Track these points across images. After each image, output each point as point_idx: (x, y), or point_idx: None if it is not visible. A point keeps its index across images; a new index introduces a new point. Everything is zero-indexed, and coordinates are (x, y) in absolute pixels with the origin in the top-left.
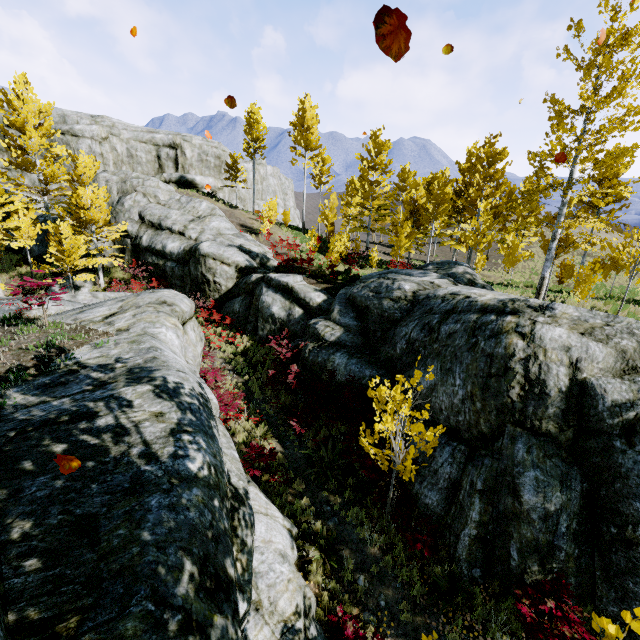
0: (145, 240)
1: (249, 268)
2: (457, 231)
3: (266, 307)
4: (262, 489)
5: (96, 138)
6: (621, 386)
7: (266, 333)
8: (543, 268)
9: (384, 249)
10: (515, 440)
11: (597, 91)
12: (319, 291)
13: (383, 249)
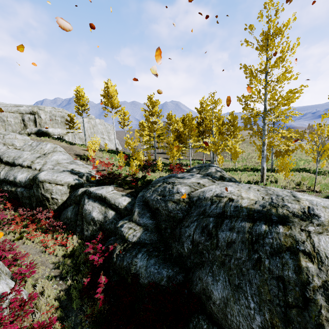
0: (2, 174)
1: (78, 184)
2: (203, 143)
3: (88, 213)
4: None
5: None
6: None
7: (90, 232)
8: (261, 162)
9: (166, 156)
10: None
11: (270, 59)
12: (125, 196)
13: (165, 156)
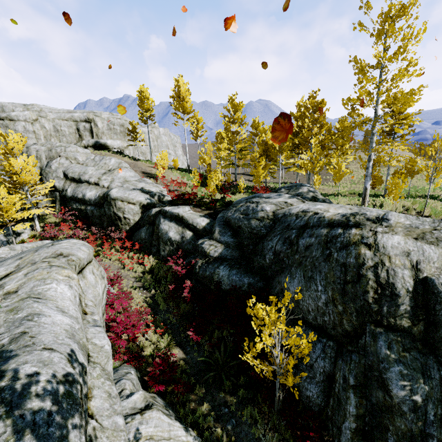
0: (69, 192)
1: (150, 204)
2: (297, 160)
3: (164, 233)
4: (168, 400)
5: (28, 120)
6: None
7: (167, 253)
8: (365, 182)
9: (248, 177)
10: (376, 338)
11: (387, 50)
12: (203, 216)
13: (247, 177)
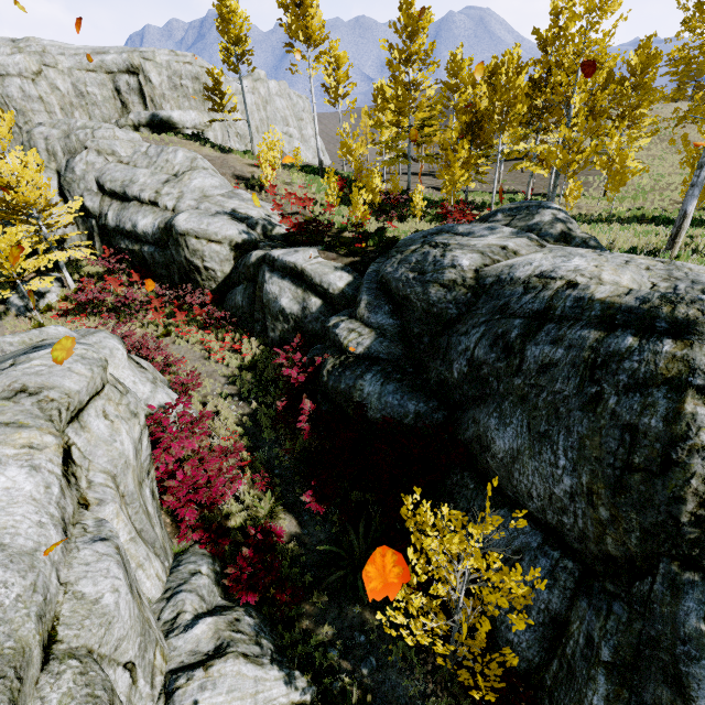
0: (111, 218)
1: (248, 242)
2: (535, 145)
3: (273, 300)
4: (266, 612)
5: (26, 74)
6: None
7: (278, 334)
8: (685, 199)
9: (434, 182)
10: (680, 592)
11: None
12: (341, 270)
13: (432, 182)
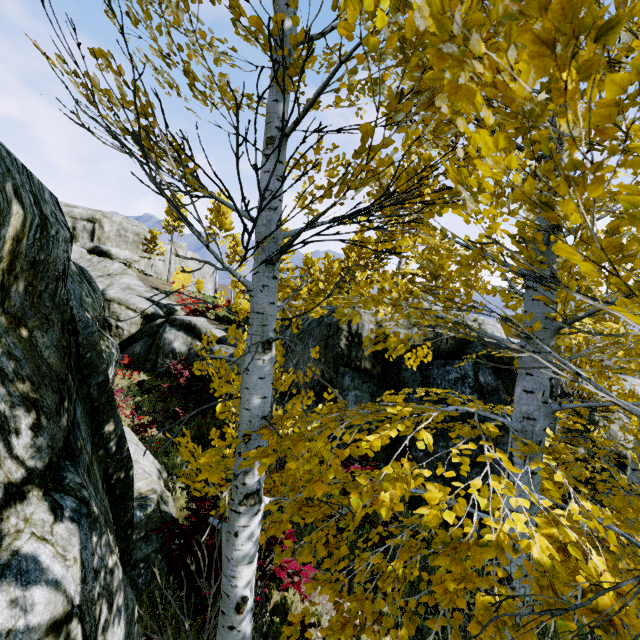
0: None
1: (155, 316)
2: None
3: (168, 343)
4: None
5: None
6: (403, 330)
7: (165, 368)
8: None
9: None
10: (344, 375)
11: None
12: (221, 329)
13: None
